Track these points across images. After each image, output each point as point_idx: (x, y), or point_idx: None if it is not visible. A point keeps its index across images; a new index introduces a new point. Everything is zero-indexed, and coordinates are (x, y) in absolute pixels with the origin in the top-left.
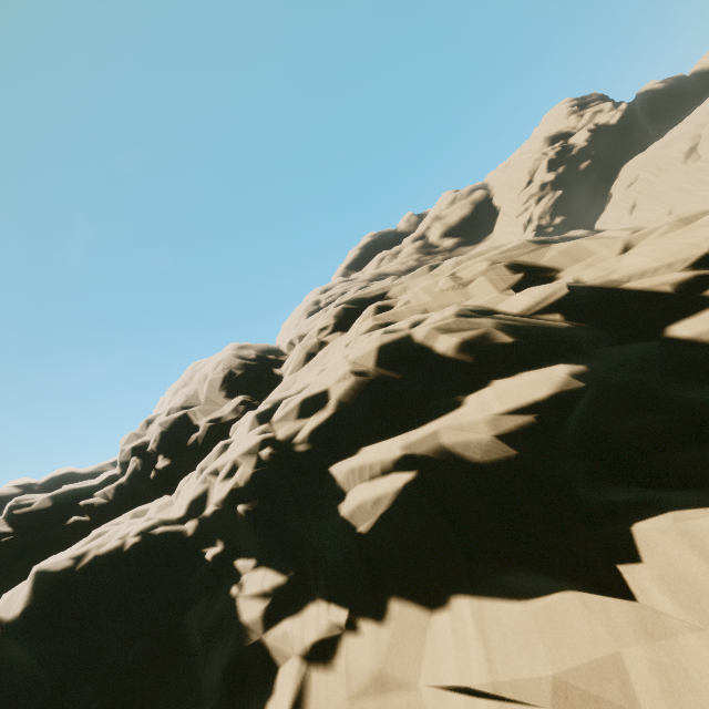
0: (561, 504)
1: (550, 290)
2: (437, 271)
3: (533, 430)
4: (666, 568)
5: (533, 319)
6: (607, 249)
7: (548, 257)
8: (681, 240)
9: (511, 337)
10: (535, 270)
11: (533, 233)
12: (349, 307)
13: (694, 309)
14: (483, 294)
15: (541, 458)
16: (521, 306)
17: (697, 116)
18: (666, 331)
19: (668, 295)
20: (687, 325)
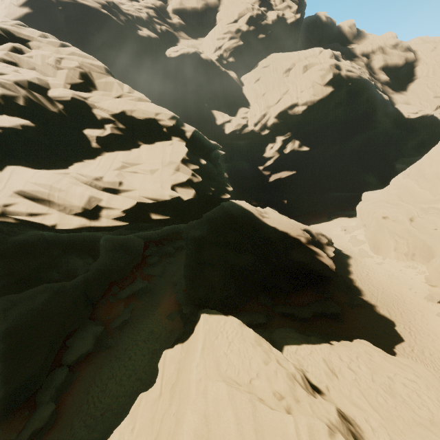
0: (0, 157)
1: (65, 95)
2: (61, 50)
3: (0, 135)
4: (3, 174)
5: (44, 102)
6: (115, 93)
7: (100, 81)
8: (121, 105)
9: (24, 103)
10: (90, 83)
11: (217, 57)
12: (1, 33)
13: (97, 128)
14: (60, 79)
15: (1, 143)
16: (53, 94)
17: (303, 54)
18: (85, 130)
19: (97, 120)
20: (89, 131)
